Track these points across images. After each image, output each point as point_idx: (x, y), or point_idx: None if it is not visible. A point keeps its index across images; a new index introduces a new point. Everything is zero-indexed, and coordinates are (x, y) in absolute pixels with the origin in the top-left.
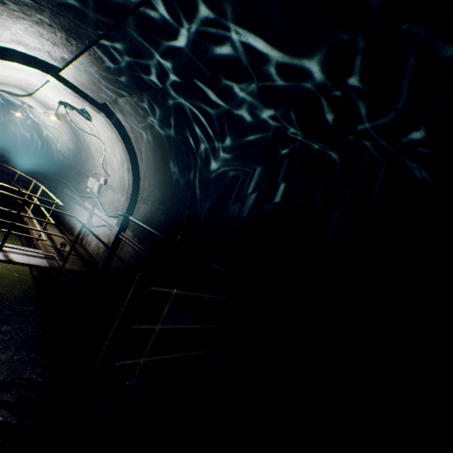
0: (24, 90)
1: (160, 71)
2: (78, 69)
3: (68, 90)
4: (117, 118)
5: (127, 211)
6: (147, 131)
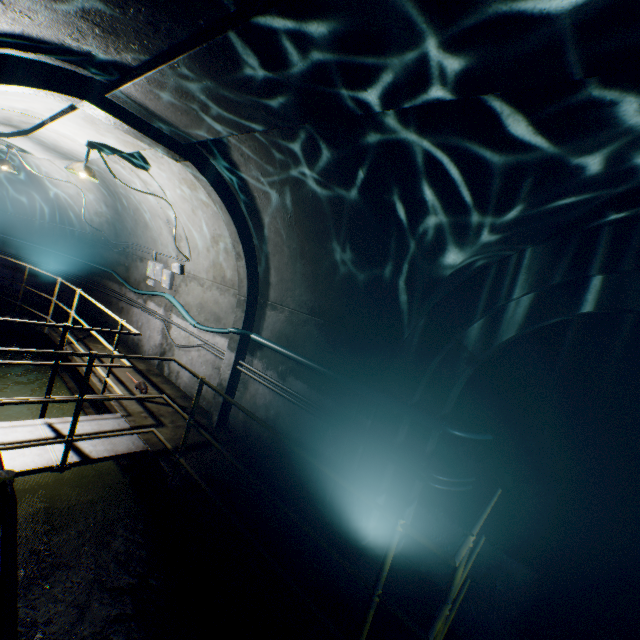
0: (12, 125)
1: (407, 77)
2: (157, 83)
3: (122, 126)
4: (211, 167)
5: (244, 325)
6: (283, 188)
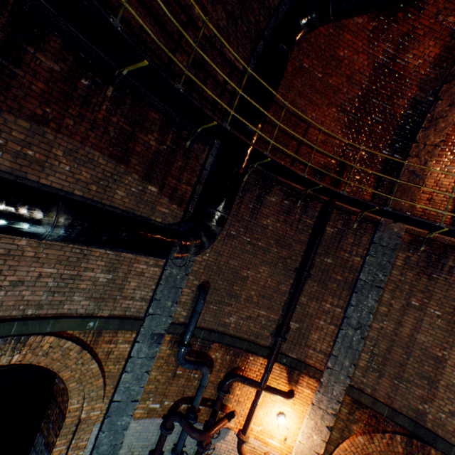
0: None
1: None
2: None
3: None
4: None
5: None
6: None
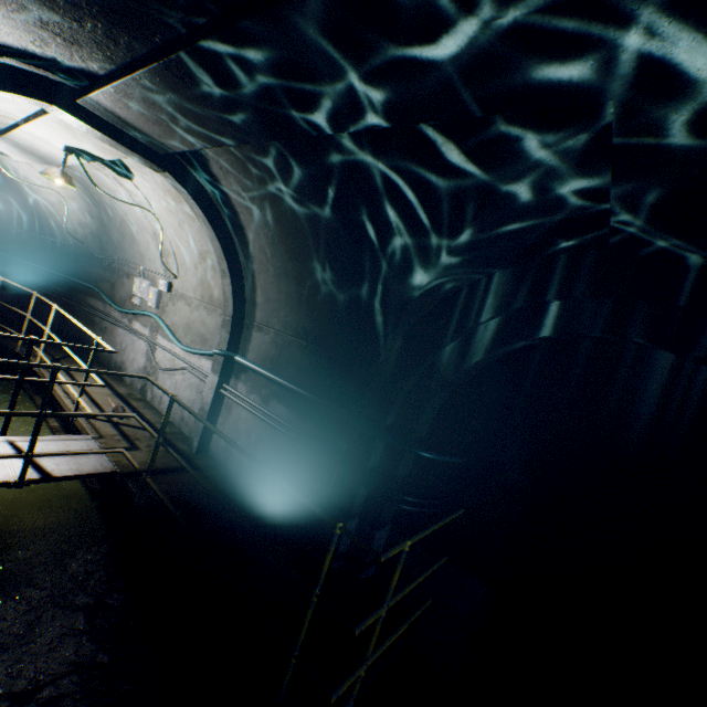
0: None
1: (343, 105)
2: (124, 93)
3: (95, 133)
4: (193, 179)
5: (229, 346)
6: (263, 204)
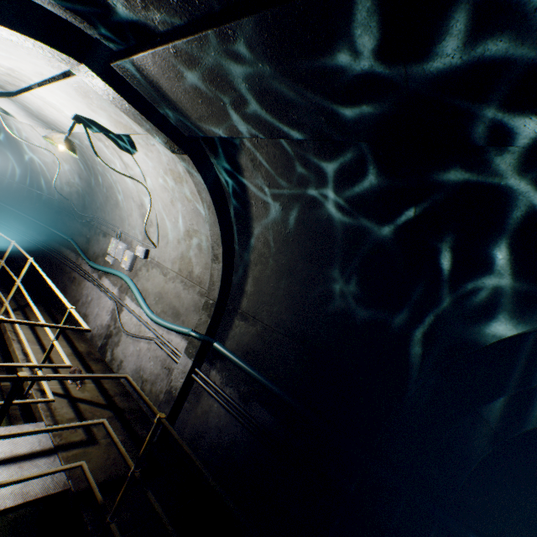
0: None
1: None
2: (187, 56)
3: (122, 103)
4: (210, 164)
5: (208, 330)
6: (291, 203)
